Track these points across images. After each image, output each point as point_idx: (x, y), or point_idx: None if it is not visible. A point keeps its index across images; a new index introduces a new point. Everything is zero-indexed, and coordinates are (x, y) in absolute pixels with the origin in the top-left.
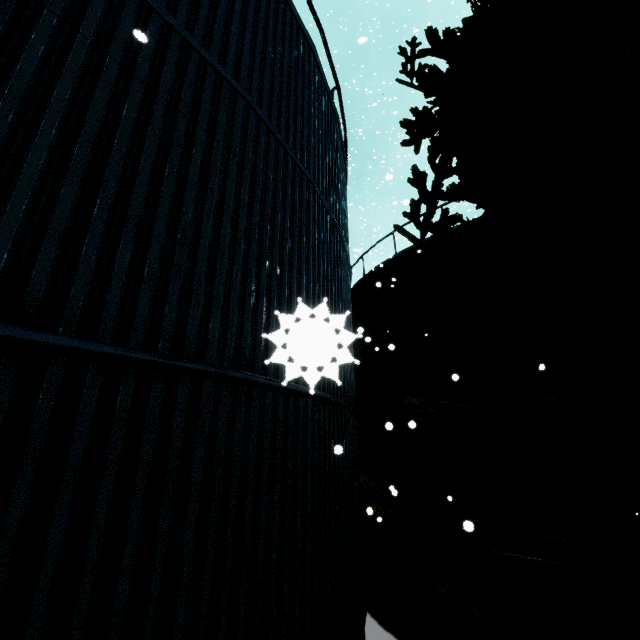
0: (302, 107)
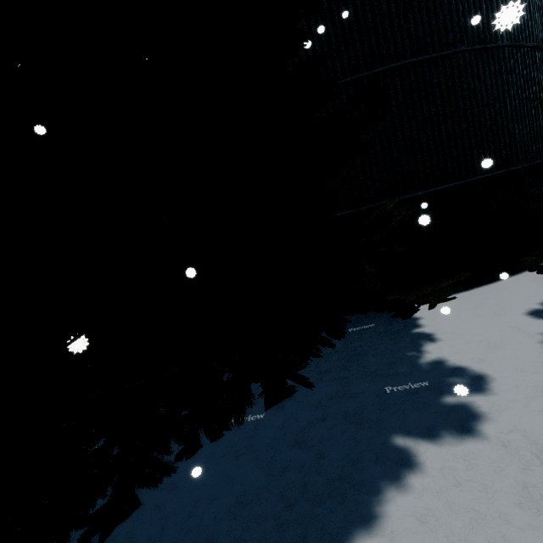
0: None
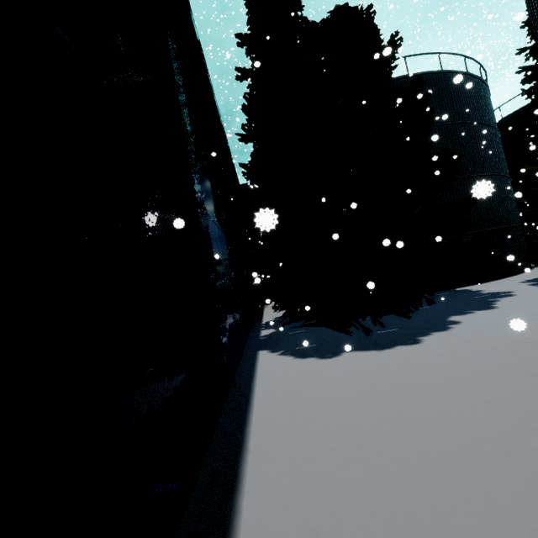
0: (492, 112)
